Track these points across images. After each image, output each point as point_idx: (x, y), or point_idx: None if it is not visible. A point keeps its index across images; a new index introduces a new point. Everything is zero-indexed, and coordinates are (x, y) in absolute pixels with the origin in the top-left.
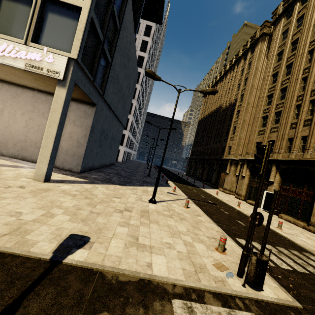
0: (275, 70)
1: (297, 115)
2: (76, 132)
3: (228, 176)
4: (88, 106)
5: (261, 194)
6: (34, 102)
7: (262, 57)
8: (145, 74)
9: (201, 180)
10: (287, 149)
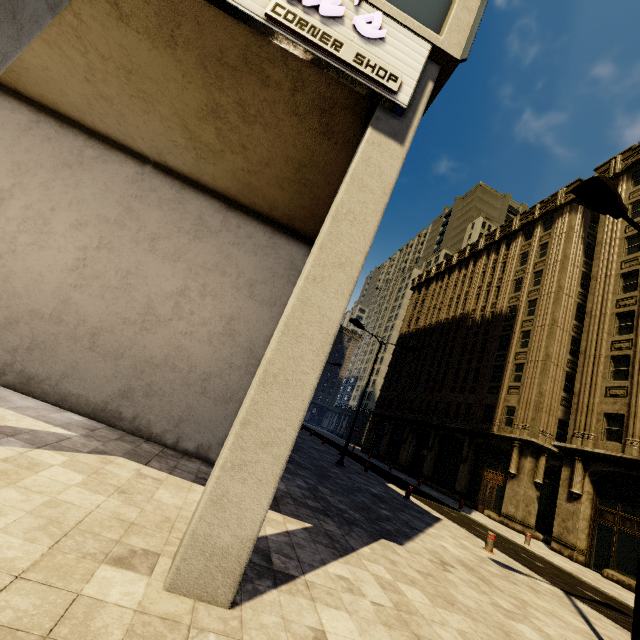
0: (629, 266)
1: None
2: (251, 320)
3: (515, 484)
4: (303, 247)
5: None
6: (134, 196)
7: (574, 238)
8: (580, 188)
9: (411, 475)
10: None
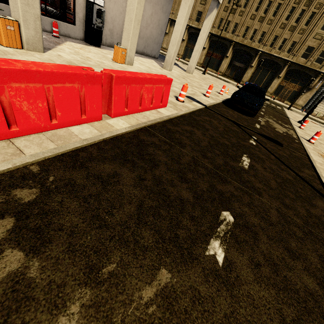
0: None
1: (229, 0)
2: (162, 20)
3: (167, 37)
4: None
5: None
6: None
7: None
8: None
9: None
10: (218, 26)
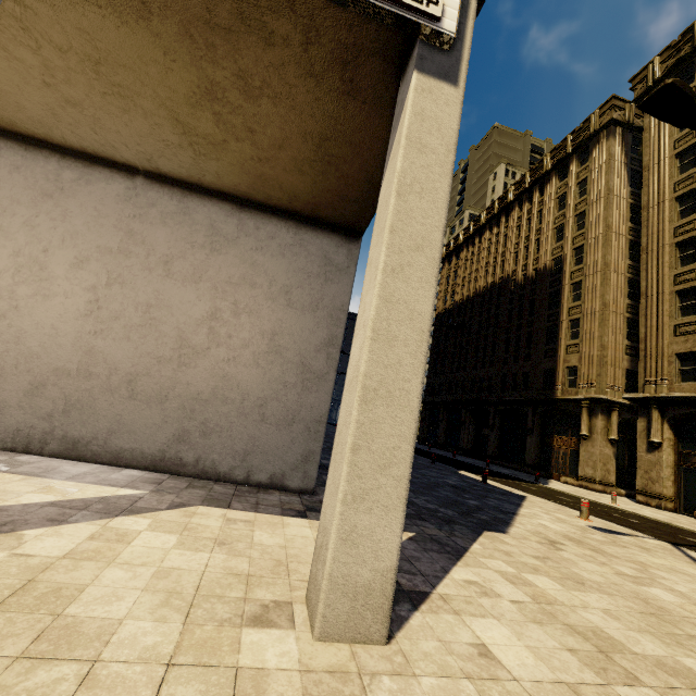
0: (683, 187)
1: None
2: (296, 331)
3: (589, 445)
4: (334, 237)
5: None
6: (132, 216)
7: (616, 167)
8: (650, 101)
9: (476, 457)
10: None
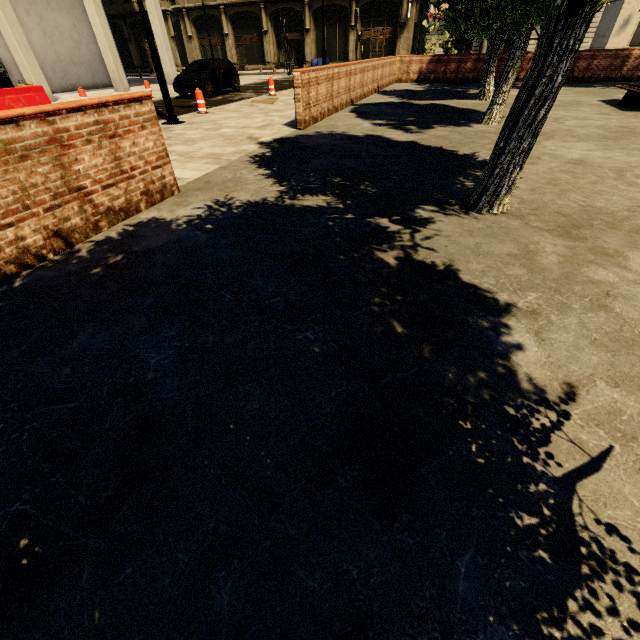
0: None
1: None
2: None
3: None
4: None
5: (220, 54)
6: None
7: None
8: None
9: None
10: None
